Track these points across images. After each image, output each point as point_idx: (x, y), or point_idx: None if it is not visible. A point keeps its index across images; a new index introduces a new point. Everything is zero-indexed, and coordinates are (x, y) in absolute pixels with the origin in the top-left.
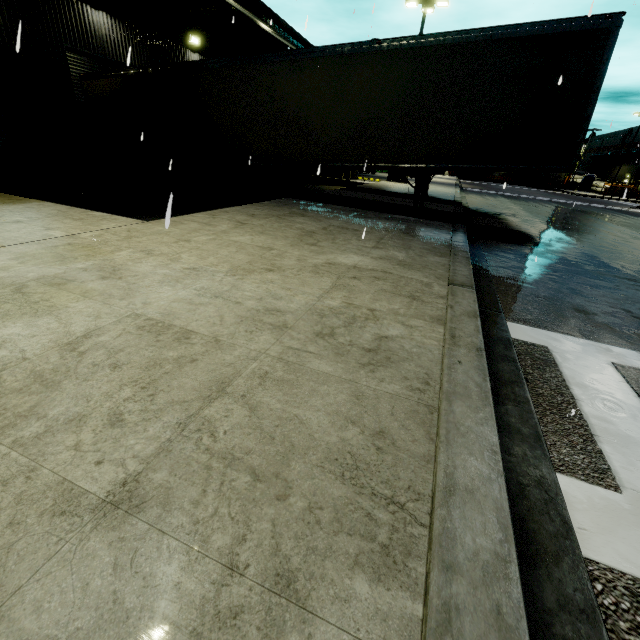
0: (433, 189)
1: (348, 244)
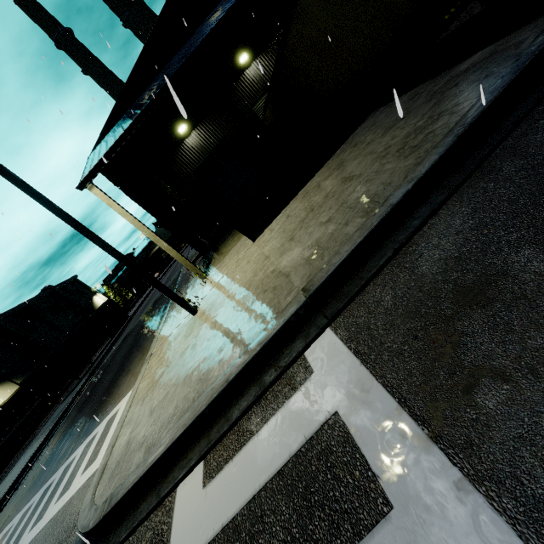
0: None
1: (313, 225)
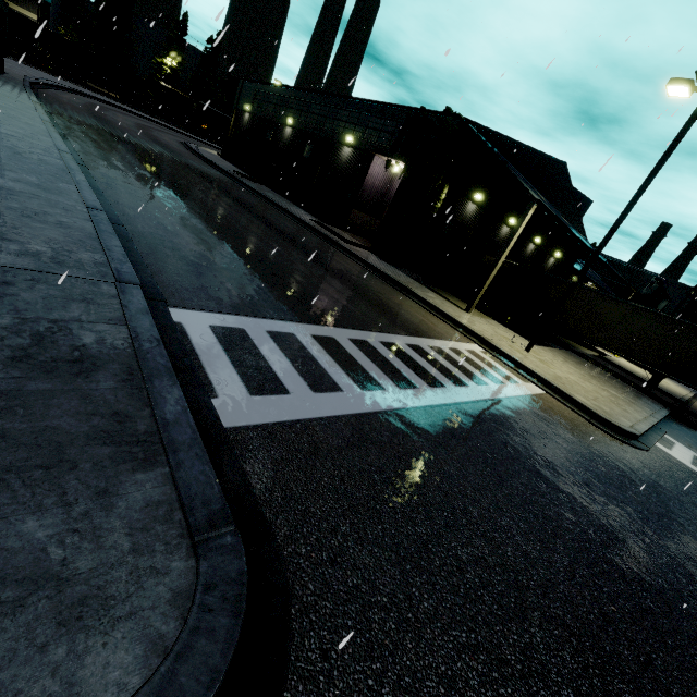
0: (665, 384)
1: (611, 388)
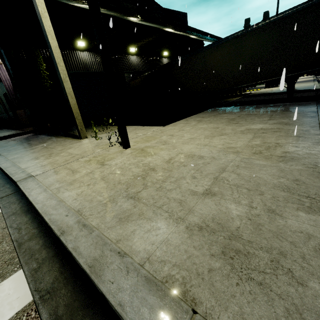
0: (297, 86)
1: (254, 120)
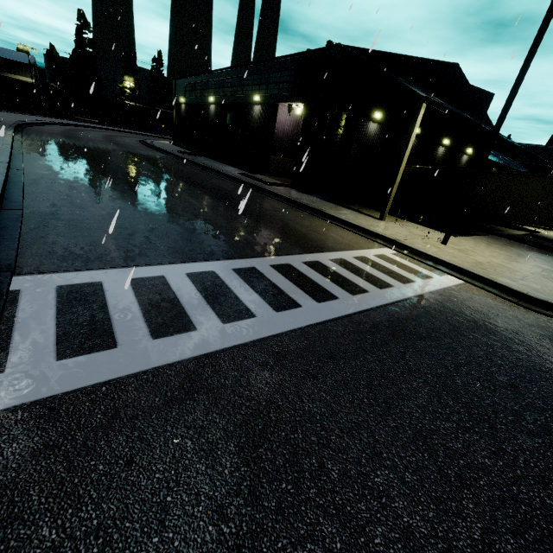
0: None
1: (542, 262)
